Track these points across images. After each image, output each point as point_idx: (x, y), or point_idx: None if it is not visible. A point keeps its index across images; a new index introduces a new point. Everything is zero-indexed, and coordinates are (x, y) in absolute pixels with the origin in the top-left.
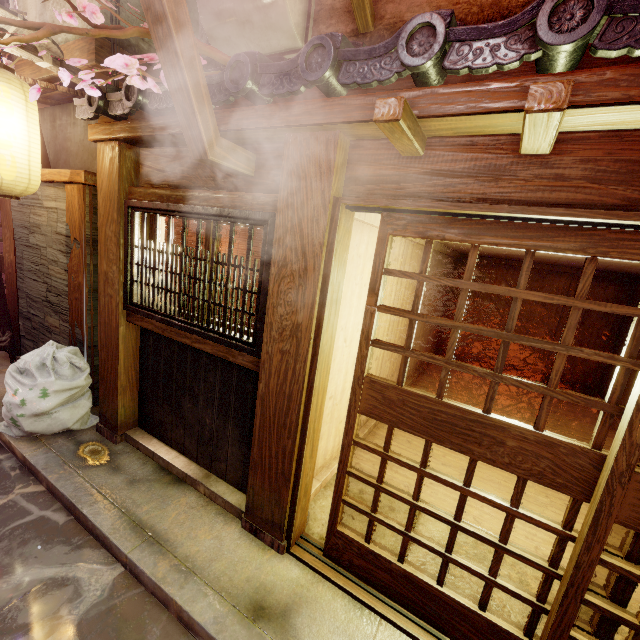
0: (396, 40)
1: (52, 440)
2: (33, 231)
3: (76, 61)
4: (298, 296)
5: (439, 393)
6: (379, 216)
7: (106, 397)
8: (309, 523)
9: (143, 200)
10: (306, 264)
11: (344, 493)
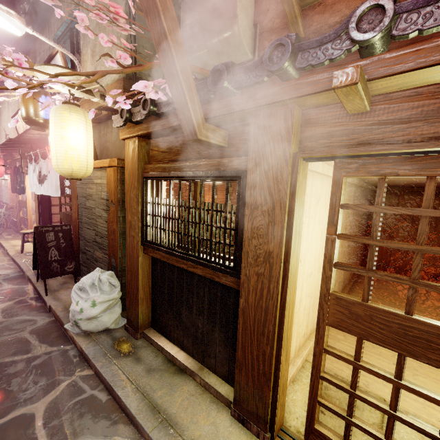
0: (344, 26)
1: (98, 336)
2: (88, 198)
3: (115, 90)
4: (268, 230)
5: (408, 310)
6: (320, 164)
7: (130, 306)
8: (285, 415)
9: (153, 172)
10: (273, 205)
11: (318, 395)
